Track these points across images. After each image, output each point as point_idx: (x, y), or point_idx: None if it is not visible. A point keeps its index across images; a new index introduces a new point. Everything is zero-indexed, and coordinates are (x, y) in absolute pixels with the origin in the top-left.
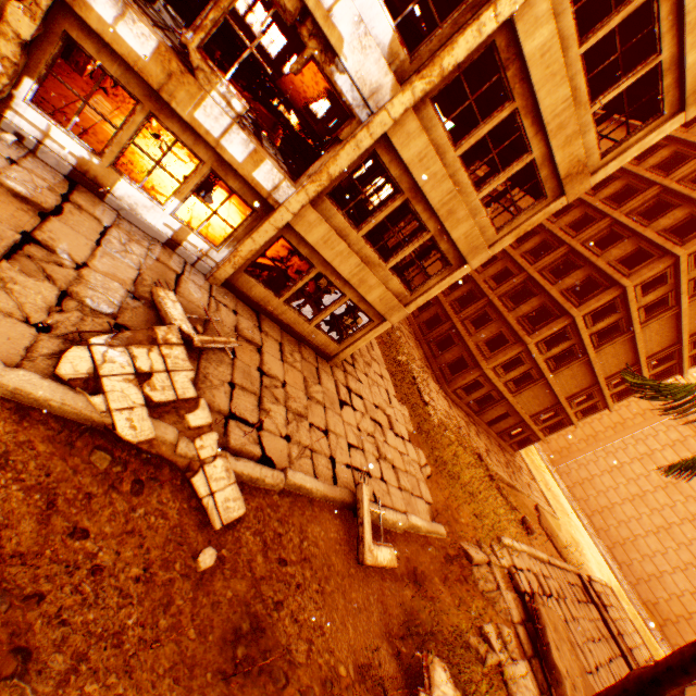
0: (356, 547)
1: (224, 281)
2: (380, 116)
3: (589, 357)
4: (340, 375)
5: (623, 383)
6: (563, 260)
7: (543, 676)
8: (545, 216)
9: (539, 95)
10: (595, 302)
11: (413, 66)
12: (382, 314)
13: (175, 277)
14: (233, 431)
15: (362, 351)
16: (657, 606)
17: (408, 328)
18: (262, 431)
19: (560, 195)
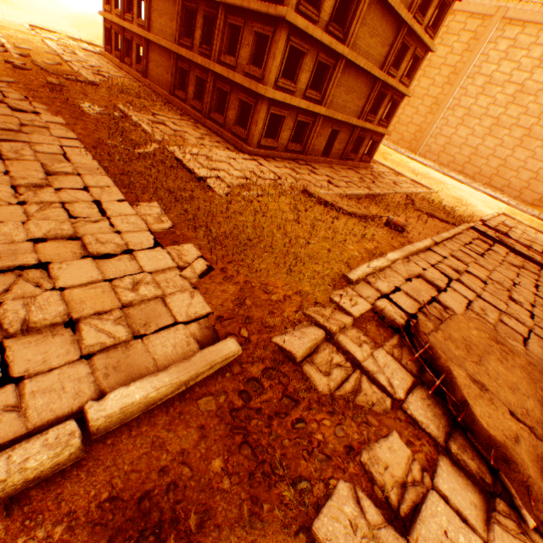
0: None
1: None
2: None
3: None
4: None
5: (431, 2)
6: None
7: (480, 461)
8: None
9: None
10: None
11: None
12: None
13: None
14: None
15: (18, 174)
16: (542, 199)
17: (174, 117)
18: None
19: None
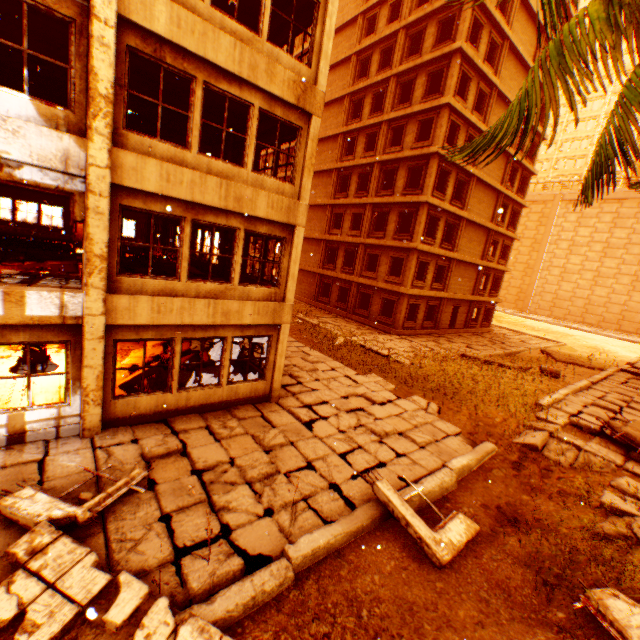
0: (424, 553)
1: (101, 423)
2: (92, 174)
3: (465, 217)
4: (291, 401)
5: (505, 214)
6: (383, 174)
7: None
8: (315, 142)
9: (210, 57)
10: (429, 179)
11: (80, 114)
12: (272, 324)
13: (37, 467)
14: (191, 570)
15: (300, 365)
16: None
17: (329, 316)
18: (232, 533)
19: (309, 117)
